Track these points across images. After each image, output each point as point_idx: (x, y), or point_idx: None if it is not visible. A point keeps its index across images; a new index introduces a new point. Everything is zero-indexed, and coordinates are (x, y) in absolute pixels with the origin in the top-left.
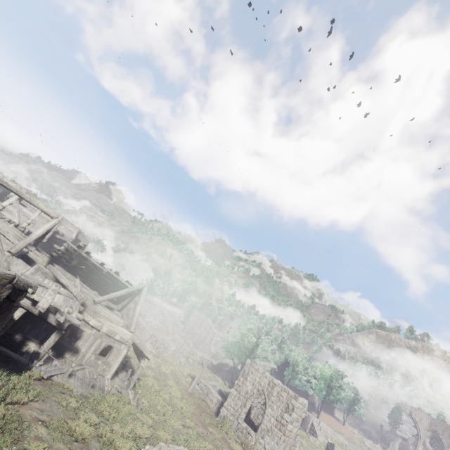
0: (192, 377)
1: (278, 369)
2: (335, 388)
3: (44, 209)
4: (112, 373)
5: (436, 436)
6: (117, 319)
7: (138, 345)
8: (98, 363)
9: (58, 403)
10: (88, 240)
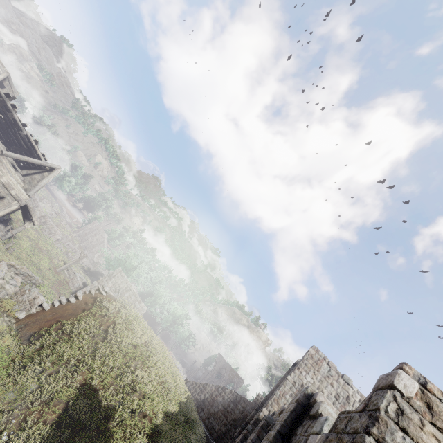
0: (65, 264)
1: (143, 295)
2: (177, 323)
3: None
4: None
5: (222, 373)
6: (18, 180)
7: (29, 209)
8: None
9: None
10: (14, 92)
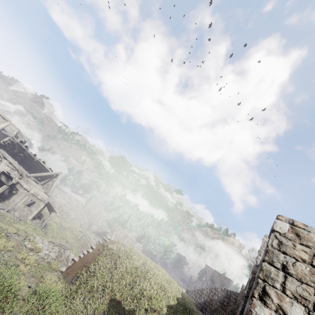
0: (81, 232)
1: (138, 239)
2: (168, 251)
3: (2, 114)
4: (33, 216)
5: (214, 279)
6: (40, 188)
7: (51, 204)
8: (25, 210)
9: (4, 218)
10: (24, 138)
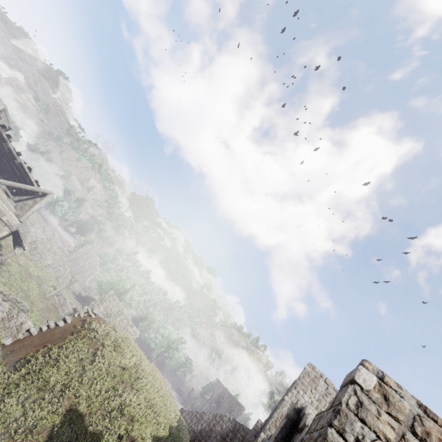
0: (55, 289)
1: (136, 320)
2: (172, 348)
3: None
4: None
5: (221, 400)
6: (10, 206)
7: (20, 234)
8: None
9: None
10: (10, 123)
